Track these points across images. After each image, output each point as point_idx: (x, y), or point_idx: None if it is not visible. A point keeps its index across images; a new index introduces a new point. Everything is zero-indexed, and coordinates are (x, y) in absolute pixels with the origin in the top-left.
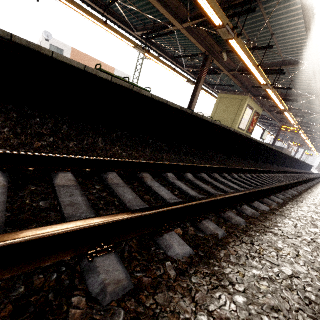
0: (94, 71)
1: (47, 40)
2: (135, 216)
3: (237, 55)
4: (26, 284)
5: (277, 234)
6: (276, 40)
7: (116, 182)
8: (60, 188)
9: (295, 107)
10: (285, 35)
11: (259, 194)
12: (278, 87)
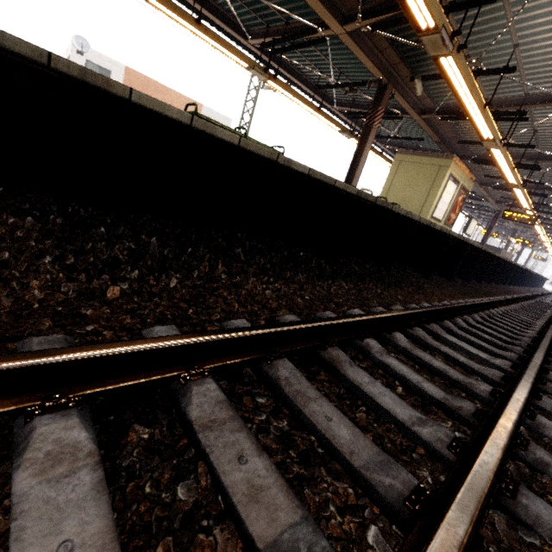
0: (209, 126)
1: (80, 53)
2: None
3: (449, 86)
4: None
5: None
6: (520, 56)
7: (297, 386)
8: (207, 434)
9: (531, 177)
10: (540, 47)
11: None
12: (509, 143)
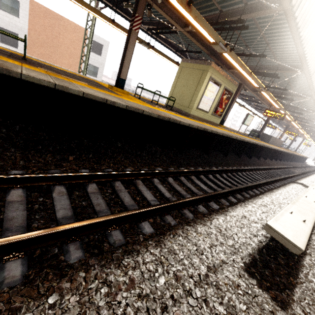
0: None
1: None
2: None
3: None
4: None
5: None
6: None
7: None
8: None
9: (283, 86)
10: None
11: None
12: (250, 53)
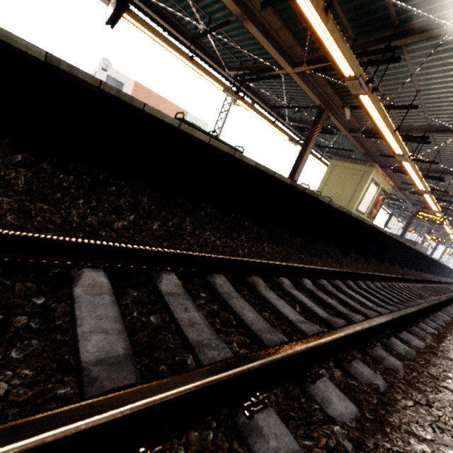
0: (190, 129)
1: (104, 70)
2: (288, 355)
3: (367, 115)
4: (182, 444)
5: None
6: (422, 98)
7: (227, 290)
8: (169, 297)
9: (439, 187)
10: (436, 93)
11: (403, 318)
12: (418, 159)
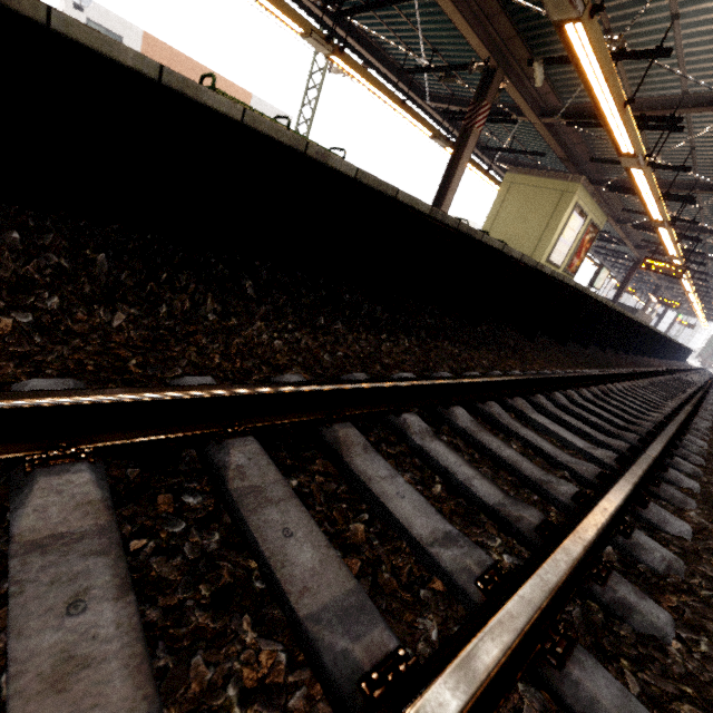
0: (191, 86)
1: (78, 8)
2: None
3: (577, 71)
4: None
5: None
6: (680, 33)
7: (257, 480)
8: (31, 560)
9: (683, 215)
10: (708, 21)
11: None
12: (657, 163)
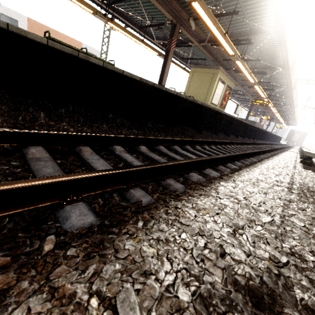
0: (22, 31)
1: None
2: (14, 187)
3: (202, 21)
4: None
5: (210, 196)
6: (242, 5)
7: (39, 157)
8: None
9: (265, 80)
10: None
11: (215, 162)
12: (248, 59)
